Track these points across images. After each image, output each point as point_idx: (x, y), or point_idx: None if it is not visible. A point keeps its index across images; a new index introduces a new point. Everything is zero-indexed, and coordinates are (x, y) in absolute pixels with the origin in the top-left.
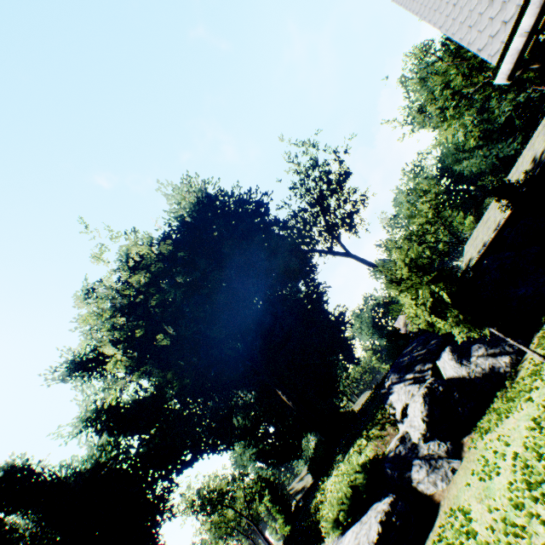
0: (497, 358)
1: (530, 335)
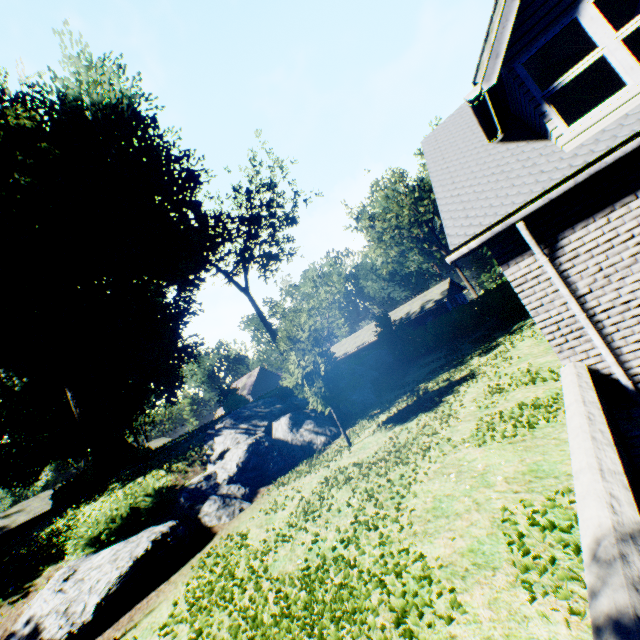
0: (318, 436)
1: (345, 428)
